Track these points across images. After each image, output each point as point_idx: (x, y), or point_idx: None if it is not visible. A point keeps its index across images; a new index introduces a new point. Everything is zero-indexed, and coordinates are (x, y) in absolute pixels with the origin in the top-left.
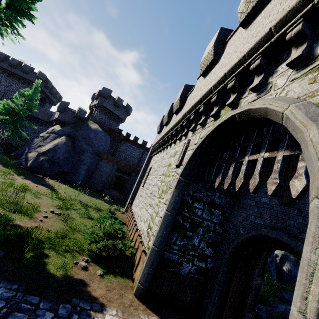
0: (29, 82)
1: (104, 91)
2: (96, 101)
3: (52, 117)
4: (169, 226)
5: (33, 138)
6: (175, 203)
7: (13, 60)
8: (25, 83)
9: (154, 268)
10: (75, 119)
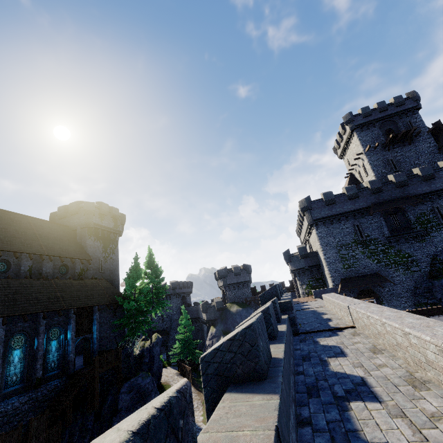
0: (170, 296)
1: (222, 273)
2: (221, 282)
3: (200, 314)
4: None
5: (204, 350)
6: None
7: (153, 288)
8: (168, 298)
9: None
10: (218, 312)
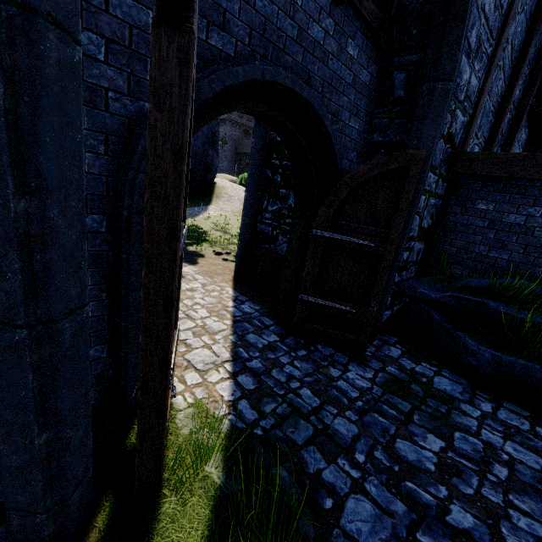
0: None
1: None
2: None
3: None
4: (249, 184)
5: None
6: (252, 148)
7: None
8: None
9: (242, 241)
10: None
